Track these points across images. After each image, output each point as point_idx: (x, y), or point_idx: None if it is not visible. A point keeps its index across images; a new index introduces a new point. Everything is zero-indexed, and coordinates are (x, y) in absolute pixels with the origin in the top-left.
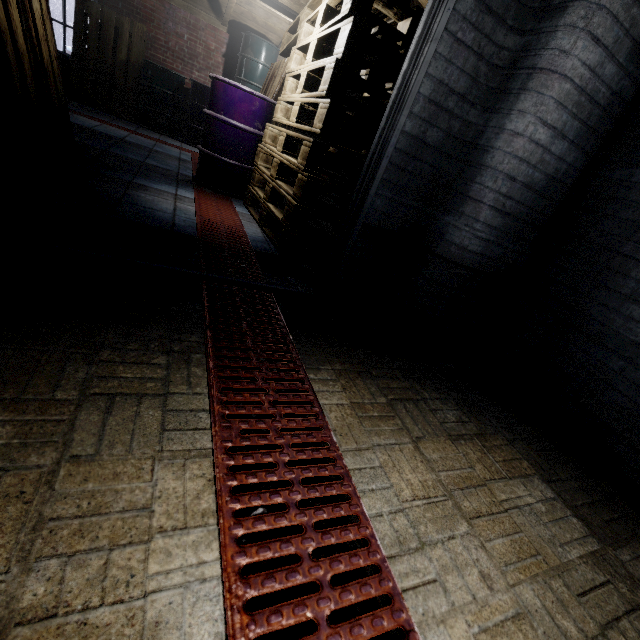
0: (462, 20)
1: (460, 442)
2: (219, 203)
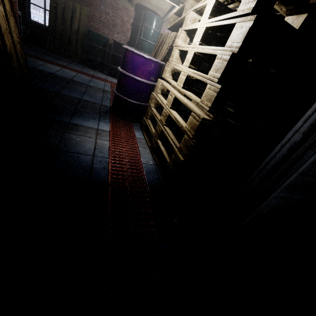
0: None
1: None
2: (125, 131)
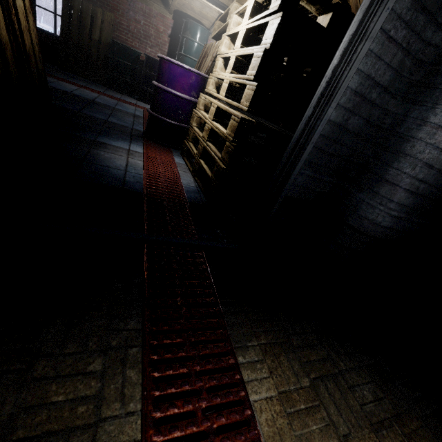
0: (397, 18)
1: (382, 433)
2: (162, 155)
